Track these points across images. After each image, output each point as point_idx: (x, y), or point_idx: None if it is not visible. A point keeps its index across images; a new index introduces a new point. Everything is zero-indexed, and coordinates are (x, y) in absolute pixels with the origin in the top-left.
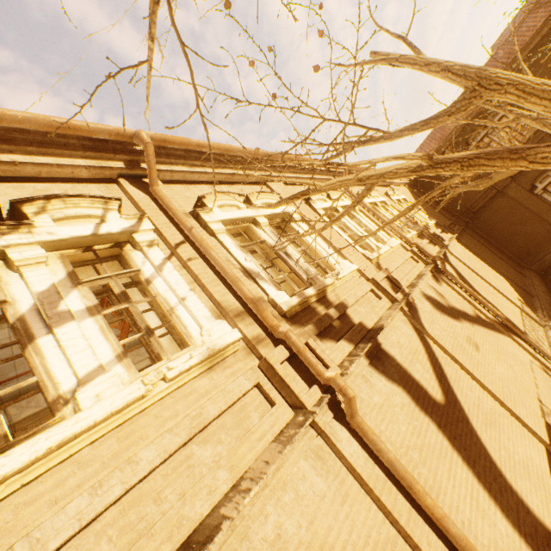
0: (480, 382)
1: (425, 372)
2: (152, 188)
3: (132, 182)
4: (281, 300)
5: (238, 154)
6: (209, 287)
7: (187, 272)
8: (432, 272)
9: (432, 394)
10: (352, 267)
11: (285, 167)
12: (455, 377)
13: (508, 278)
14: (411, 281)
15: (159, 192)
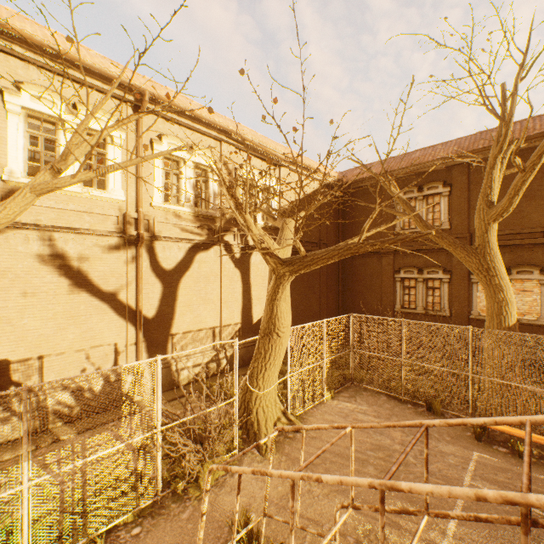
0: None
1: None
2: None
3: None
4: None
5: None
6: None
7: None
8: (125, 241)
9: None
10: None
11: (12, 36)
12: None
13: None
14: (45, 224)
15: None
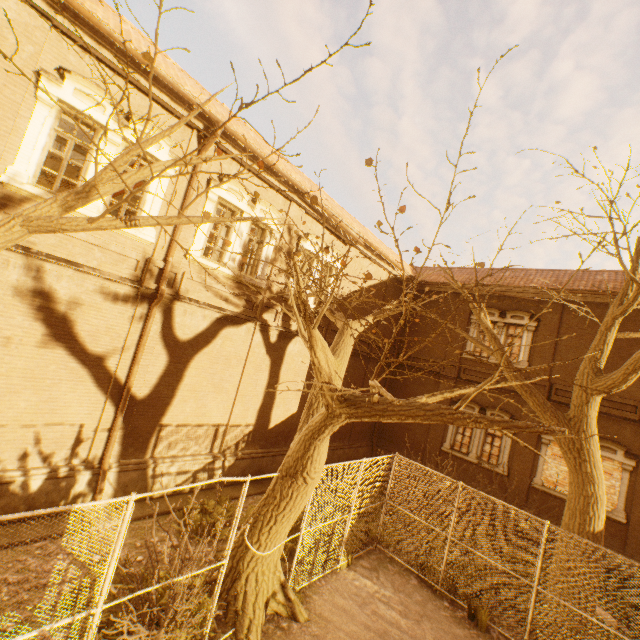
0: None
1: None
2: None
3: None
4: None
5: None
6: None
7: None
8: (138, 293)
9: None
10: None
11: (76, 15)
12: None
13: None
14: (38, 249)
15: None
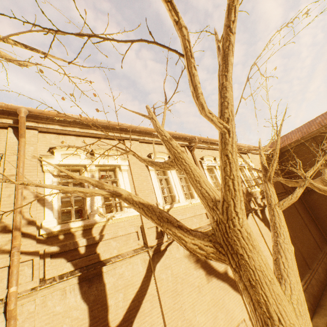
0: (165, 323)
1: (123, 301)
2: (20, 138)
3: (15, 131)
4: (48, 225)
5: (101, 124)
6: (1, 207)
7: (1, 193)
8: None
9: (111, 318)
10: (134, 213)
11: (145, 133)
12: (147, 312)
13: (298, 248)
14: None
15: (21, 142)
